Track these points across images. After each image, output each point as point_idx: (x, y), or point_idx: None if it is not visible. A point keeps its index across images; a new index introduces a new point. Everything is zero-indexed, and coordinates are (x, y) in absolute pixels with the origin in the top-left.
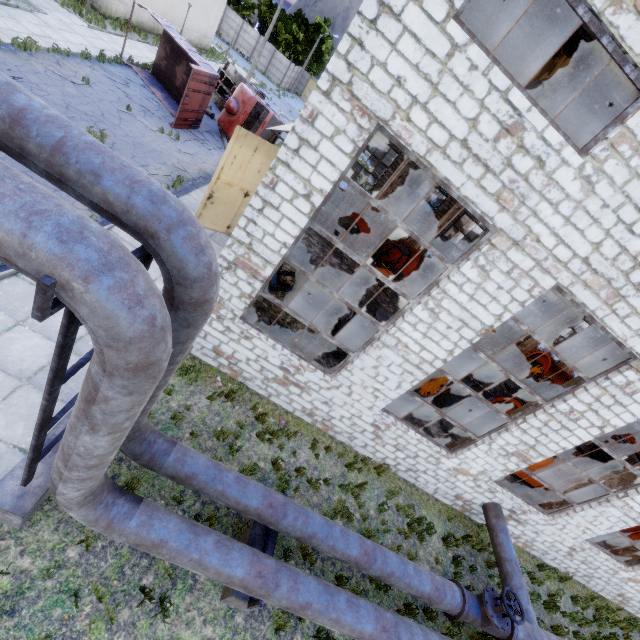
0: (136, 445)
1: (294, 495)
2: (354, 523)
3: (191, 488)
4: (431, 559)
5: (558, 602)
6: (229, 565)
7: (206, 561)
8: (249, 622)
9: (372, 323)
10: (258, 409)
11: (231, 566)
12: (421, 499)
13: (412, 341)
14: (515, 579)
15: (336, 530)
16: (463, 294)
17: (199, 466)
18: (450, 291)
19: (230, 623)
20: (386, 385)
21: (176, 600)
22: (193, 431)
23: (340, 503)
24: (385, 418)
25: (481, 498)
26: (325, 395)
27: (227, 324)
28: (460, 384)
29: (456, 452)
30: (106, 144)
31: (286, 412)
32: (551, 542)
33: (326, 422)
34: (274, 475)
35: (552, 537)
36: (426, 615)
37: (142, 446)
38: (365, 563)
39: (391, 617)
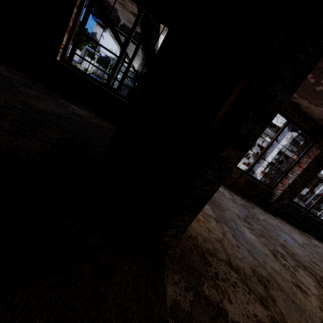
0: None
1: None
2: None
3: None
4: None
5: None
6: None
7: None
8: None
9: None
10: None
11: None
12: None
13: None
14: None
15: None
16: None
17: None
18: None
19: None
20: None
21: None
22: None
23: None
24: None
25: None
26: None
27: None
28: None
29: None
30: None
31: None
32: None
33: None
34: None
35: None
36: None
37: None
38: None
39: None
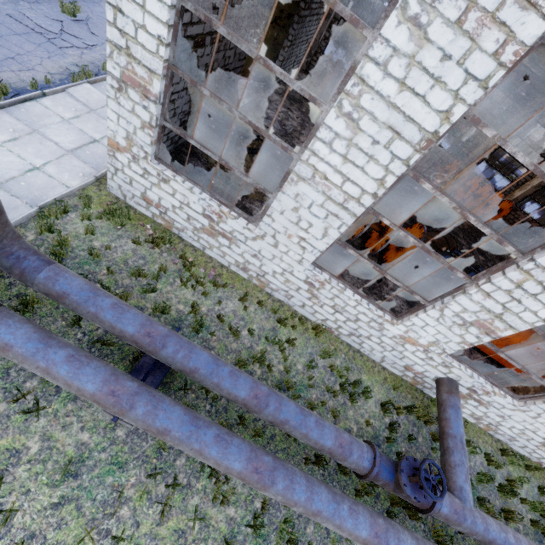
0: (2, 258)
1: (210, 338)
2: (272, 373)
3: (67, 308)
4: (361, 420)
5: (517, 488)
6: (79, 379)
7: (53, 371)
8: (131, 437)
9: (283, 149)
10: (188, 258)
11: (81, 380)
12: (364, 365)
13: (331, 169)
14: (455, 456)
15: (224, 370)
16: (389, 80)
17: (72, 287)
18: (370, 78)
19: (110, 434)
20: (311, 233)
21: (57, 405)
22: (107, 267)
23: (262, 353)
24: (317, 274)
25: (434, 372)
26: (252, 247)
27: (143, 165)
28: (400, 231)
29: (403, 318)
30: (79, 18)
31: (221, 266)
32: (521, 429)
33: (261, 278)
34: (192, 318)
35: (522, 424)
36: (339, 469)
37: (9, 260)
38: (254, 406)
39: (270, 461)
